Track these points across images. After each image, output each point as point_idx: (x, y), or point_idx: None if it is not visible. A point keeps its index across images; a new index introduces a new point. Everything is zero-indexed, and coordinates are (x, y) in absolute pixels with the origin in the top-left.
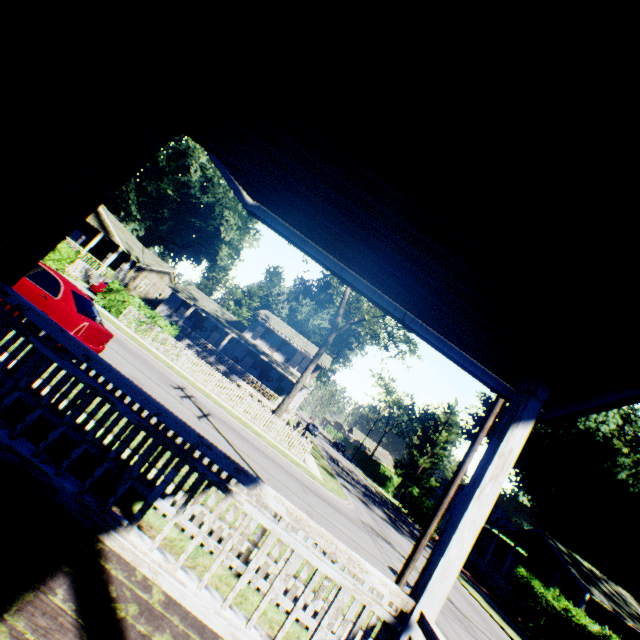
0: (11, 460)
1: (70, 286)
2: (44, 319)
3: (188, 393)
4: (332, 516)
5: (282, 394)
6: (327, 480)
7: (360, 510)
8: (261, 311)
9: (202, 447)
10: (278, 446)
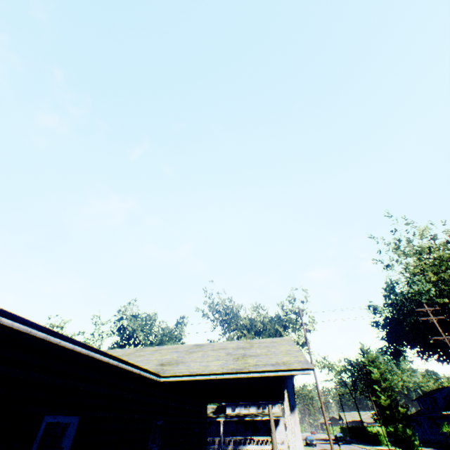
0: None
1: None
2: None
3: None
4: None
5: None
6: None
7: None
8: None
9: None
10: None
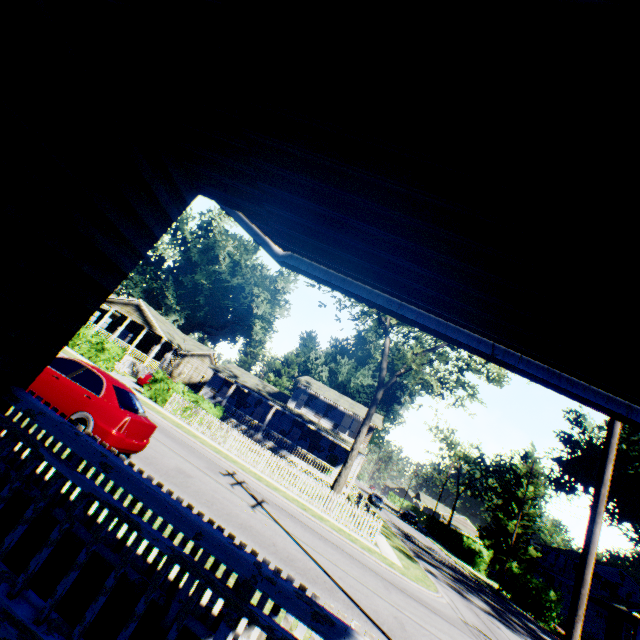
0: (7, 633)
1: (112, 381)
2: (56, 423)
3: (238, 478)
4: (427, 620)
5: (336, 464)
6: (407, 566)
7: (456, 604)
8: (301, 378)
9: (261, 582)
10: (343, 529)
